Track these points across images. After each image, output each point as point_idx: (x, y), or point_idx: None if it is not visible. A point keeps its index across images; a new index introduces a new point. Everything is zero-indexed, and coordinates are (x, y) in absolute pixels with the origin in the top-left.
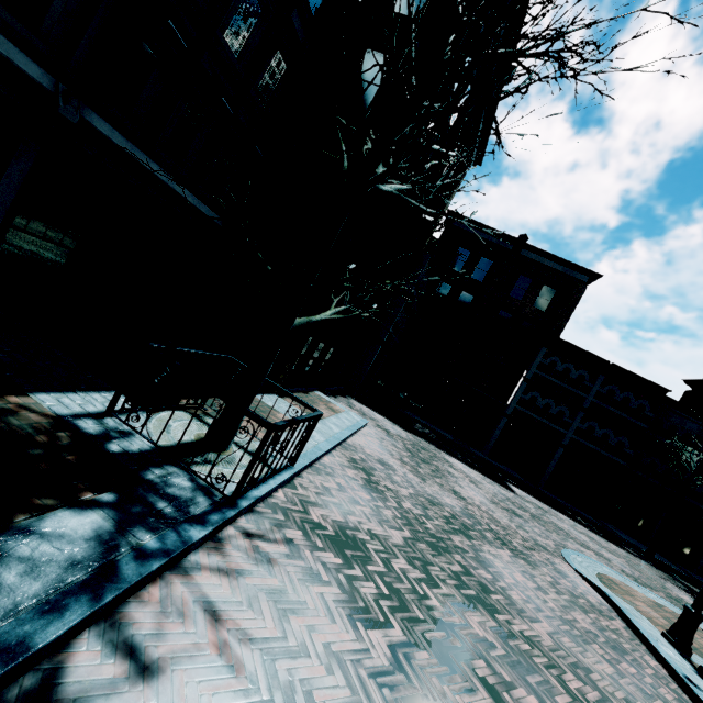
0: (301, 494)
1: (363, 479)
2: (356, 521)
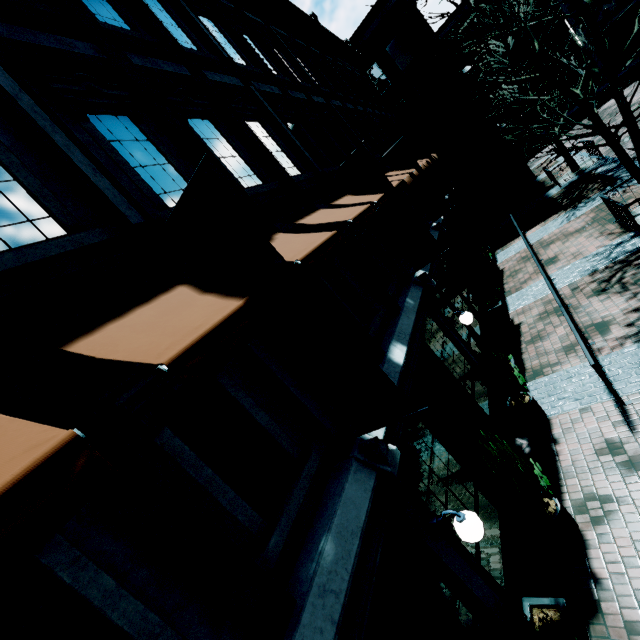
0: (604, 152)
1: (603, 141)
2: (622, 138)
